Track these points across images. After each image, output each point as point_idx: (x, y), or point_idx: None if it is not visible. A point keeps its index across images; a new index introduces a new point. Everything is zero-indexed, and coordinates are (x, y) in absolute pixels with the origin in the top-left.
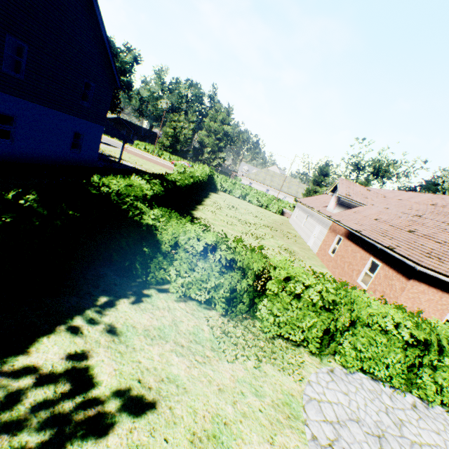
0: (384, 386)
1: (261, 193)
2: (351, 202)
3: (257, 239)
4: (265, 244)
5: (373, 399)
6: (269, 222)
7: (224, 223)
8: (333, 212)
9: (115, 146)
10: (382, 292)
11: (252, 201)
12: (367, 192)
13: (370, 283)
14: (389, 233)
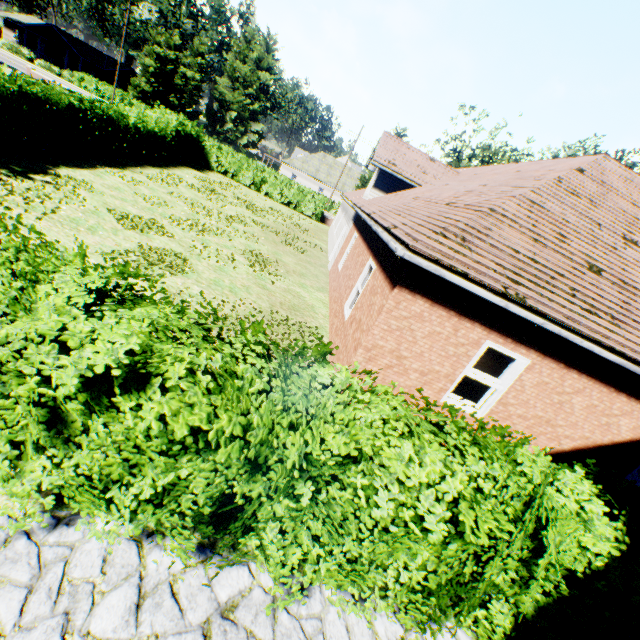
0: (163, 557)
1: (305, 192)
2: (398, 179)
3: (198, 232)
4: (210, 241)
5: (30, 626)
6: (277, 222)
7: (139, 198)
8: (367, 199)
9: (14, 67)
10: (358, 323)
11: (272, 195)
12: (430, 164)
13: (353, 308)
14: (414, 210)
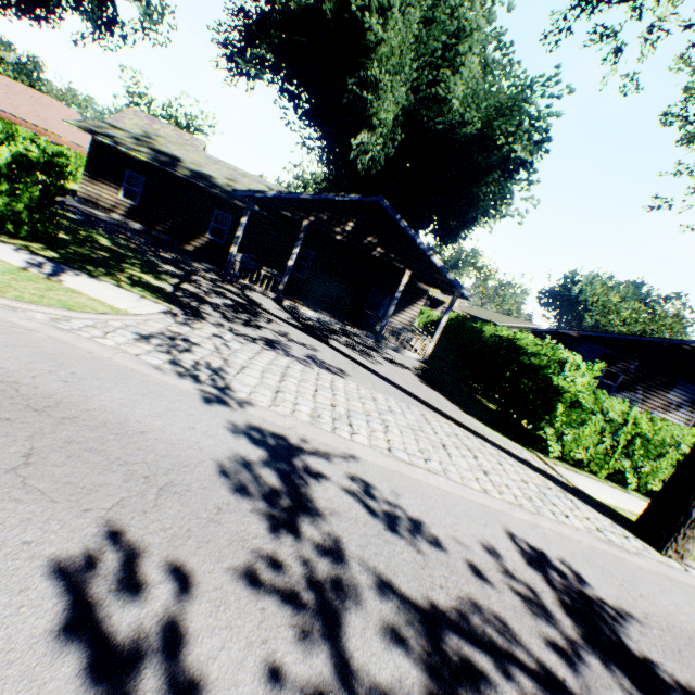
0: None
1: None
2: None
3: None
4: None
5: None
6: None
7: None
8: None
9: None
10: None
11: None
12: None
13: None
14: (30, 117)
